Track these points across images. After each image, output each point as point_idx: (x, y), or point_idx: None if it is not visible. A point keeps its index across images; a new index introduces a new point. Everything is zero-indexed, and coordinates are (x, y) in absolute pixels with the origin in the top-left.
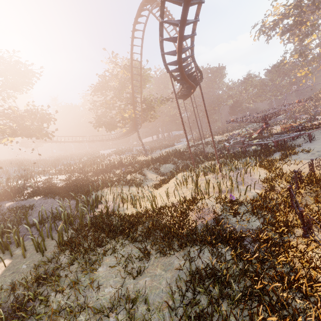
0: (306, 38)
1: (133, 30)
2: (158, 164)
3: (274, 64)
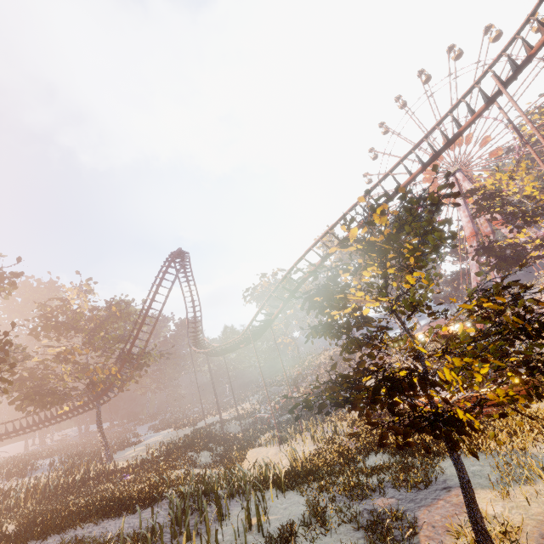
0: None
1: (165, 272)
2: (195, 452)
3: None
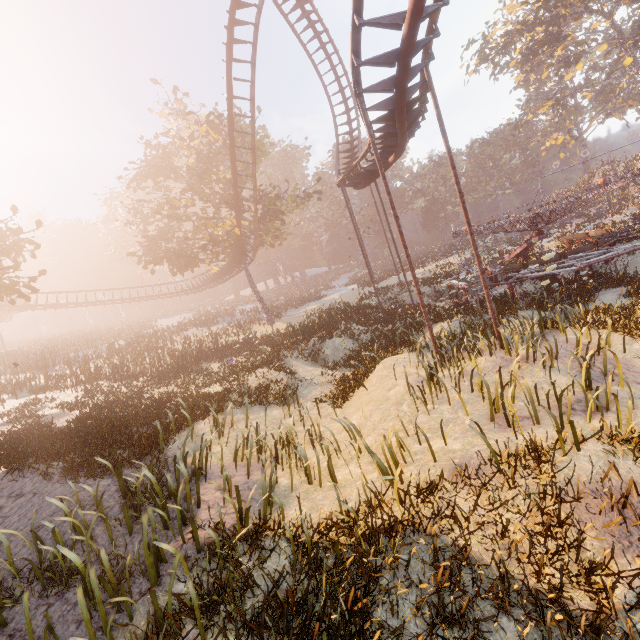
0: (550, 79)
1: (230, 22)
2: (317, 341)
3: (508, 124)
